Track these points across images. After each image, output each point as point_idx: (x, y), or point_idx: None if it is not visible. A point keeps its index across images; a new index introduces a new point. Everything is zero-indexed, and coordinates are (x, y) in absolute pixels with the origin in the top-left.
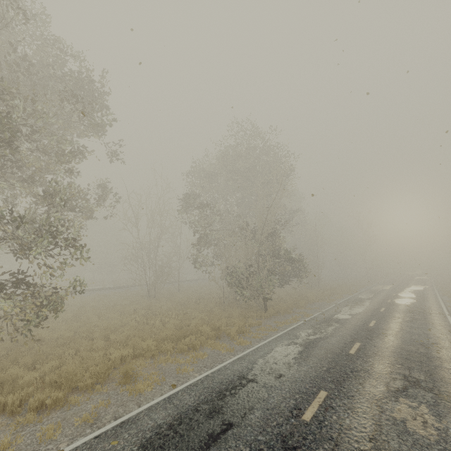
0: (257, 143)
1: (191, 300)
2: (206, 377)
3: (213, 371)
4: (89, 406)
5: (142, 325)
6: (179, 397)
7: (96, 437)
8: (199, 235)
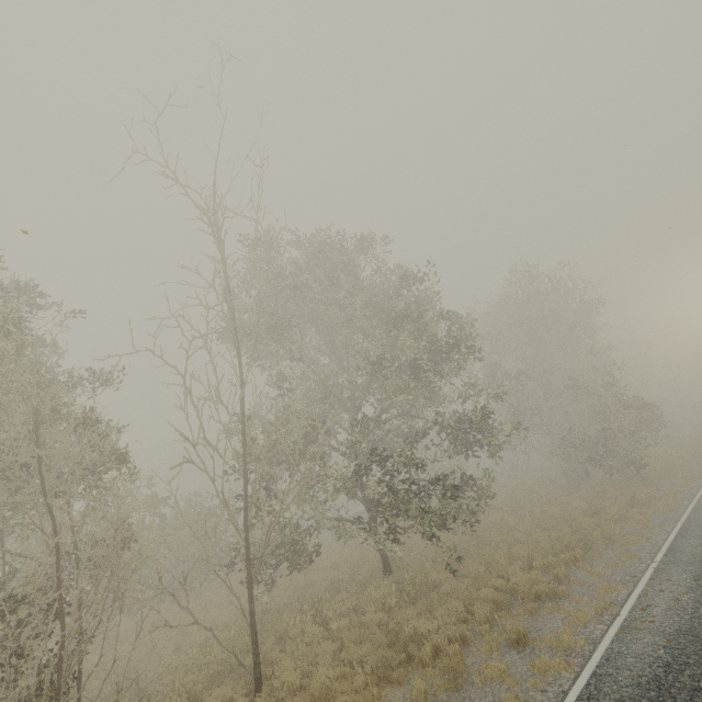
0: (549, 285)
1: (519, 492)
2: (686, 523)
3: (684, 520)
4: (611, 555)
5: (522, 518)
6: (687, 534)
7: (666, 555)
8: (506, 408)
